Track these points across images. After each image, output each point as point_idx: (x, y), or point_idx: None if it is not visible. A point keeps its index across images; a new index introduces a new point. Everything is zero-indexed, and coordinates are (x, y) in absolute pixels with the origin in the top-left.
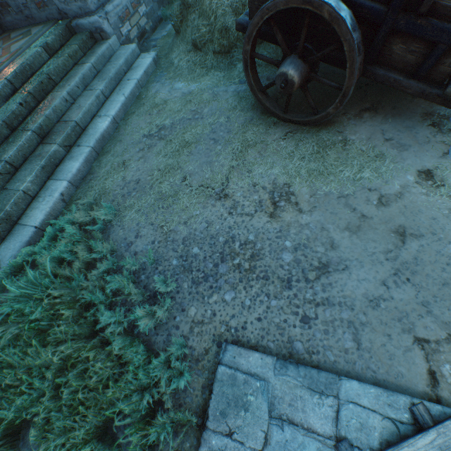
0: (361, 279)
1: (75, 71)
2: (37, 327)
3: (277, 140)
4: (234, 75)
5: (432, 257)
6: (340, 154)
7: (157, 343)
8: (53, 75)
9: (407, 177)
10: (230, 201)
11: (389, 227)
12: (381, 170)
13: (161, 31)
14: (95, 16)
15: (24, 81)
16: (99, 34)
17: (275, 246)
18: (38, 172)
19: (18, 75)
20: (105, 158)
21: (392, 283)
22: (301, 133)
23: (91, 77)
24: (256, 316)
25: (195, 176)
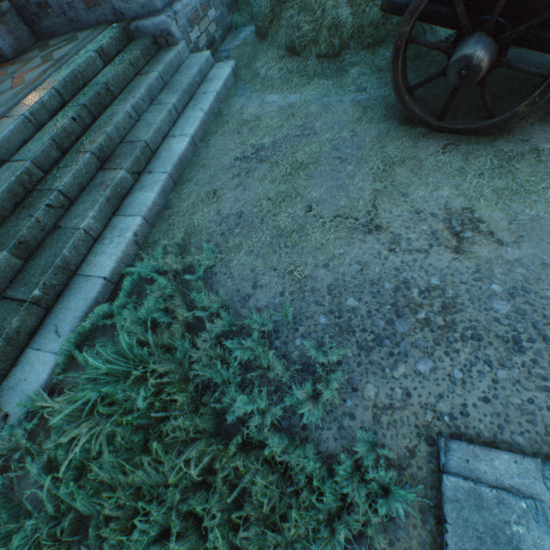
0: None
1: (137, 82)
2: (135, 421)
3: (434, 155)
4: (347, 83)
5: None
6: (535, 168)
7: (324, 441)
8: (112, 86)
9: None
10: (386, 234)
11: None
12: None
13: (232, 41)
14: (162, 16)
15: (74, 93)
16: (164, 38)
17: (477, 292)
18: (102, 205)
19: (68, 84)
20: (186, 188)
21: None
22: (467, 144)
23: (157, 90)
24: (478, 395)
25: (324, 204)
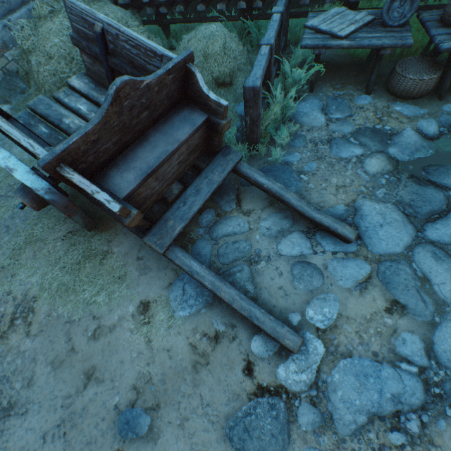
0: (31, 428)
1: None
2: None
3: (58, 240)
4: None
5: (97, 408)
6: (96, 268)
7: None
8: None
9: (129, 308)
10: None
11: (85, 366)
12: (114, 296)
13: None
14: None
15: None
16: None
17: None
18: None
19: None
20: None
21: (51, 436)
22: (80, 235)
23: None
24: None
25: None
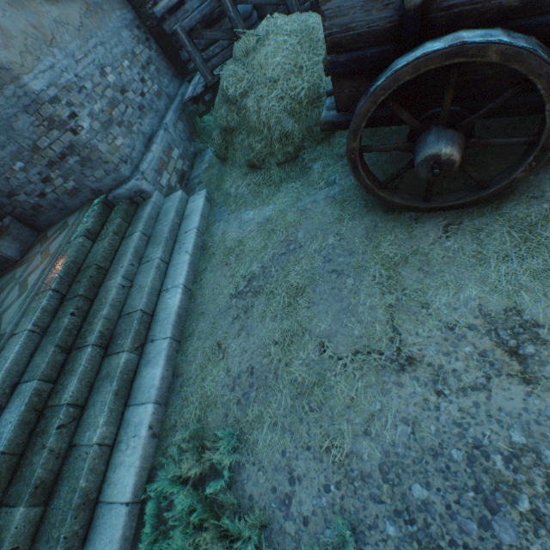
0: None
1: (124, 247)
2: None
3: (437, 242)
4: (314, 179)
5: None
6: None
7: None
8: (102, 262)
9: None
10: (423, 368)
11: None
12: None
13: (200, 165)
14: (132, 181)
15: (70, 282)
16: (139, 196)
17: None
18: (111, 403)
19: (63, 278)
20: (190, 346)
21: None
22: (471, 219)
23: (143, 247)
24: None
25: (337, 338)
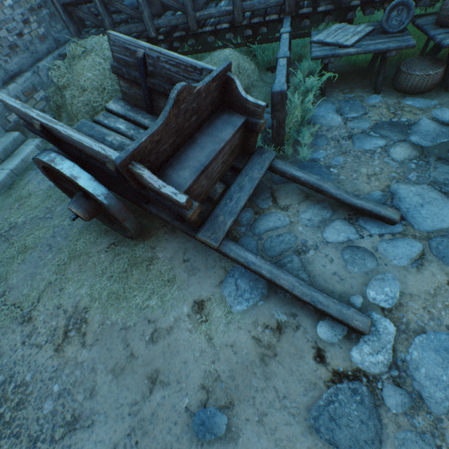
0: (99, 440)
1: None
2: None
3: (101, 252)
4: None
5: (167, 413)
6: (143, 274)
7: None
8: None
9: (184, 308)
10: (30, 326)
11: (147, 370)
12: (166, 298)
13: None
14: None
15: None
16: None
17: (44, 390)
18: None
19: None
20: None
21: (123, 447)
22: (122, 246)
23: None
24: None
25: (15, 291)
